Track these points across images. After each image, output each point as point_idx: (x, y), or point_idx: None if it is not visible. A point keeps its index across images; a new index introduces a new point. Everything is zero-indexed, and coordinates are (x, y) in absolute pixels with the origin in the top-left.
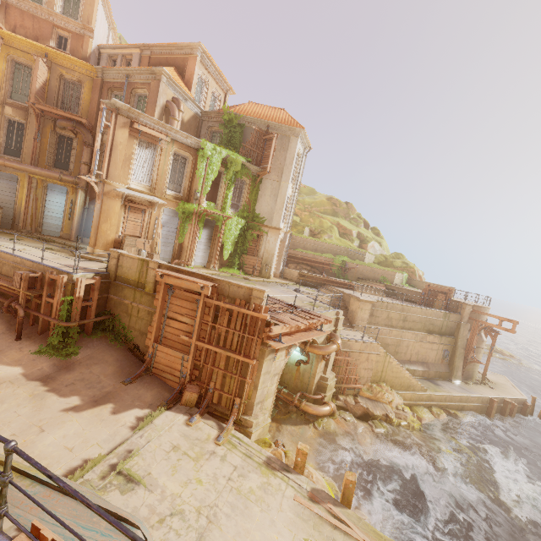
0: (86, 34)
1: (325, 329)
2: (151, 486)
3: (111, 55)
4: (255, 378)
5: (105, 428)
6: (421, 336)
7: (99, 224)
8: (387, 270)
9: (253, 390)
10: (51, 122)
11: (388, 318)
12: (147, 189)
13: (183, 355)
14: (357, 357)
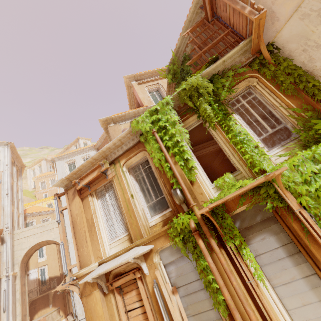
0: None
1: None
2: None
3: None
4: None
5: None
6: None
7: None
8: None
9: None
10: None
11: None
12: (128, 241)
13: None
14: None
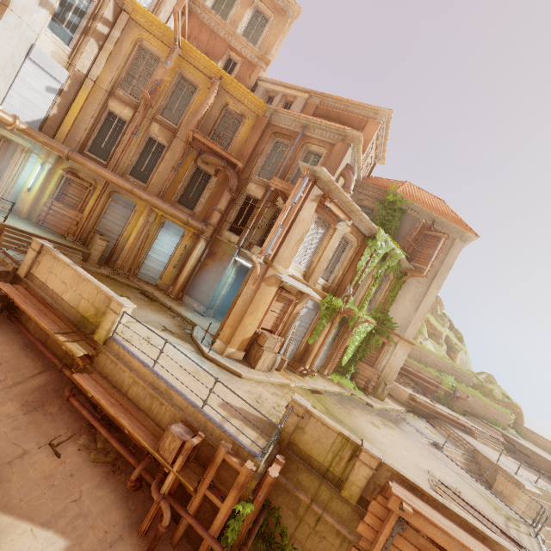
0: (260, 64)
1: None
2: None
3: (269, 90)
4: None
5: None
6: None
7: (244, 316)
8: (502, 412)
9: None
10: (195, 151)
11: (536, 508)
12: (301, 274)
13: None
14: None
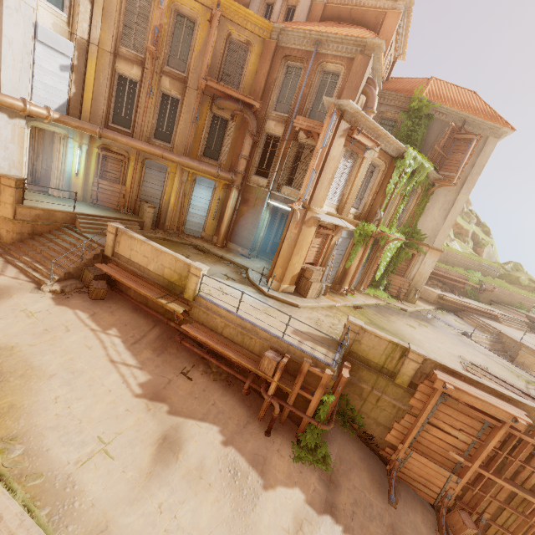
0: None
1: None
2: None
3: None
4: None
5: None
6: None
7: (291, 257)
8: (527, 297)
9: None
10: (208, 98)
11: None
12: (334, 209)
13: (452, 475)
14: None
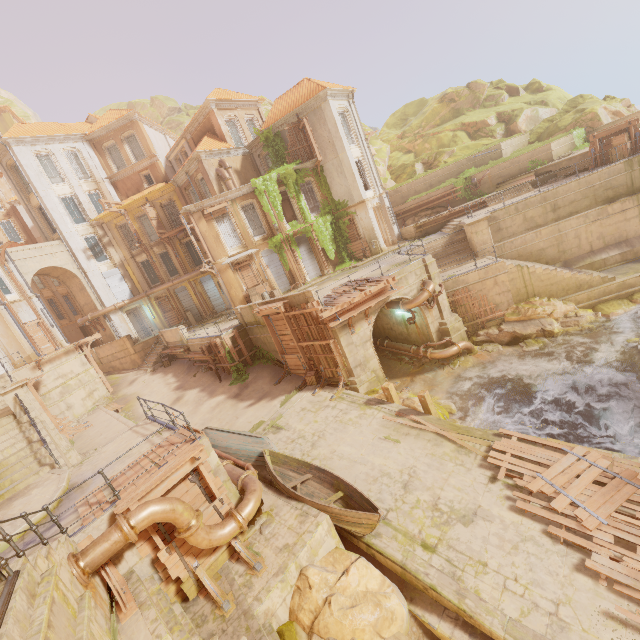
0: (154, 161)
1: (412, 282)
2: (289, 429)
3: (175, 158)
4: (341, 351)
5: (265, 409)
6: (594, 213)
7: (229, 293)
8: (534, 150)
9: (345, 360)
10: (176, 239)
11: (526, 220)
12: (242, 248)
13: (297, 355)
14: (481, 287)
